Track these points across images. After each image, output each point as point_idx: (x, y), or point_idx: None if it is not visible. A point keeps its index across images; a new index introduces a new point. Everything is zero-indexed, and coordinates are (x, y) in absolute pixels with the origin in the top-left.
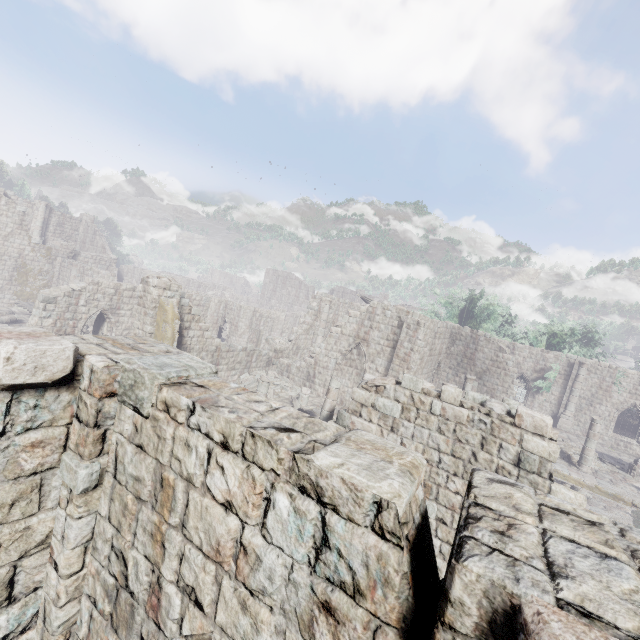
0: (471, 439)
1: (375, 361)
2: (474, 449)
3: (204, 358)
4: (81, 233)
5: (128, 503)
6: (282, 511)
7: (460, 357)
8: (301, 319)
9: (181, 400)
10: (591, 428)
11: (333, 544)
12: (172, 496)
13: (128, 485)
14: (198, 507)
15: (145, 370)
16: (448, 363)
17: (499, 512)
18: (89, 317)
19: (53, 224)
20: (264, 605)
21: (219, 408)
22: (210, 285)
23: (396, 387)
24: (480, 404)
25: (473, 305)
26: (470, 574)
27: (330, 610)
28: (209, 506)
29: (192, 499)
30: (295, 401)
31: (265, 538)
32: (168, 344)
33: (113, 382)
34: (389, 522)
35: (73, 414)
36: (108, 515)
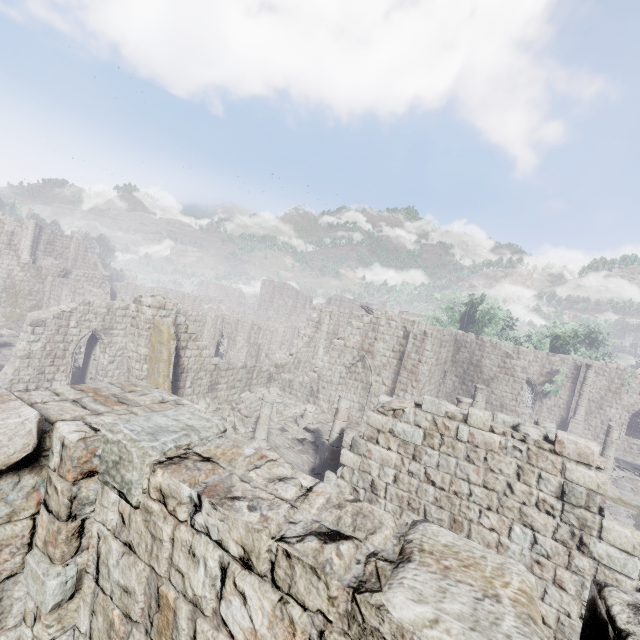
0: (505, 468)
1: (381, 374)
2: (509, 480)
3: (203, 378)
4: (72, 251)
5: (114, 621)
6: None
7: (466, 364)
8: (301, 332)
9: (182, 489)
10: (608, 435)
11: None
12: (173, 623)
13: (114, 596)
14: None
15: (133, 443)
16: (454, 371)
17: None
18: (80, 339)
19: (43, 243)
20: None
21: (235, 502)
22: (206, 298)
23: (416, 411)
24: (512, 428)
25: (474, 310)
26: None
27: None
28: None
29: (201, 633)
30: (300, 420)
31: None
32: (164, 366)
33: (91, 457)
34: None
35: (40, 500)
36: (89, 633)
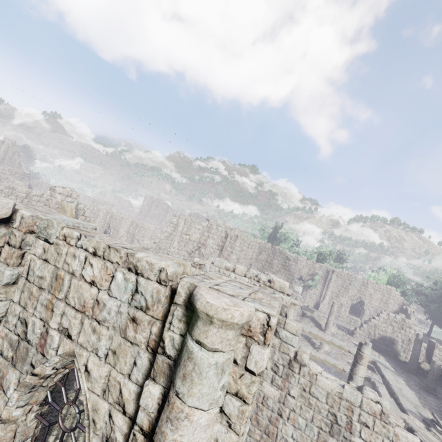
0: None
1: (209, 259)
2: None
3: None
4: (2, 151)
5: (33, 291)
6: (119, 280)
7: (264, 262)
8: (164, 229)
9: (74, 233)
10: (332, 307)
11: (140, 290)
12: (62, 283)
13: (35, 282)
14: (76, 286)
15: (55, 219)
16: (257, 265)
17: (210, 277)
18: None
19: None
20: (104, 326)
21: (94, 237)
22: (102, 202)
23: (211, 265)
24: (255, 276)
25: (276, 231)
26: (184, 281)
27: (135, 320)
28: (82, 284)
29: (73, 283)
30: None
31: (109, 294)
32: None
33: (34, 225)
34: (163, 276)
35: (6, 241)
36: (19, 300)
